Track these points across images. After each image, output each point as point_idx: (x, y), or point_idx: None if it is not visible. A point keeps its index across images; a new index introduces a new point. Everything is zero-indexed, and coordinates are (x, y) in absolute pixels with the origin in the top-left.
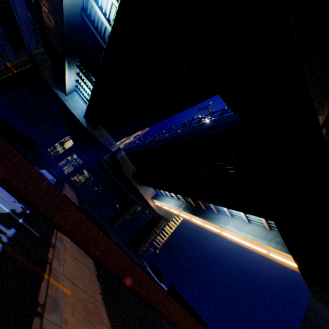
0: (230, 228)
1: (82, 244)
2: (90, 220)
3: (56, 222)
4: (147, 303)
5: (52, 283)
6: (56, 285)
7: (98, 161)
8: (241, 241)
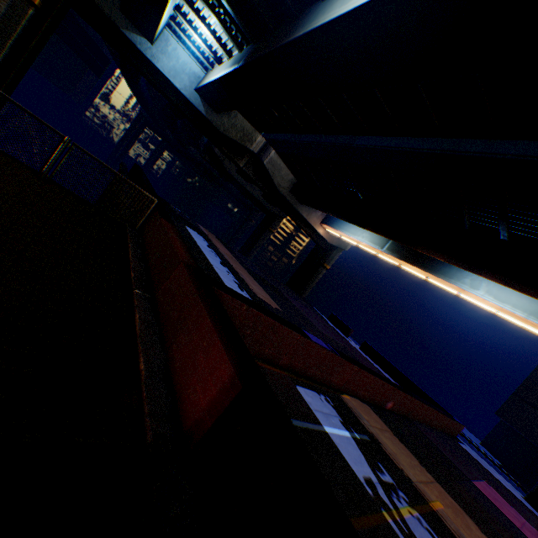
0: (482, 295)
1: (353, 392)
2: (362, 370)
3: (332, 383)
4: (401, 414)
5: (439, 511)
6: (439, 509)
7: (209, 155)
8: (497, 313)
